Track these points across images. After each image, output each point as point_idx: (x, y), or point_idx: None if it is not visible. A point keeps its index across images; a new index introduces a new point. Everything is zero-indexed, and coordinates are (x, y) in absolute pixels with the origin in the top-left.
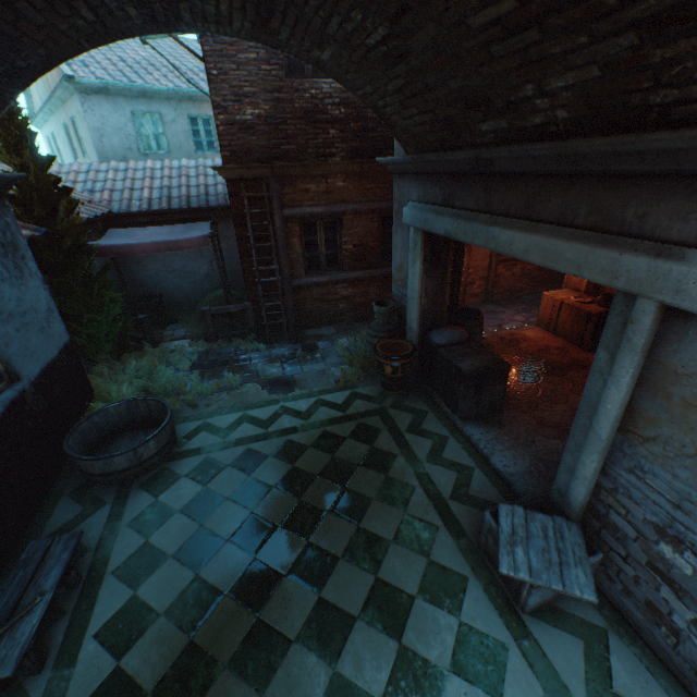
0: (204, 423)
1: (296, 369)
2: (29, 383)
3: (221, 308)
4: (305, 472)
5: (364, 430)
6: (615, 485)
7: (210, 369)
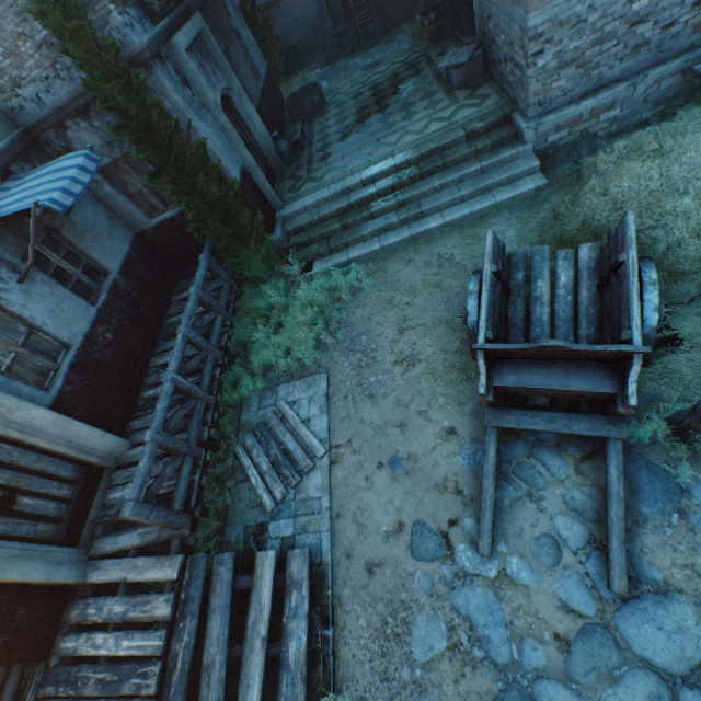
0: (336, 94)
1: (381, 57)
2: (264, 81)
3: (332, 32)
4: (381, 90)
5: (412, 66)
6: (482, 10)
7: (334, 76)
